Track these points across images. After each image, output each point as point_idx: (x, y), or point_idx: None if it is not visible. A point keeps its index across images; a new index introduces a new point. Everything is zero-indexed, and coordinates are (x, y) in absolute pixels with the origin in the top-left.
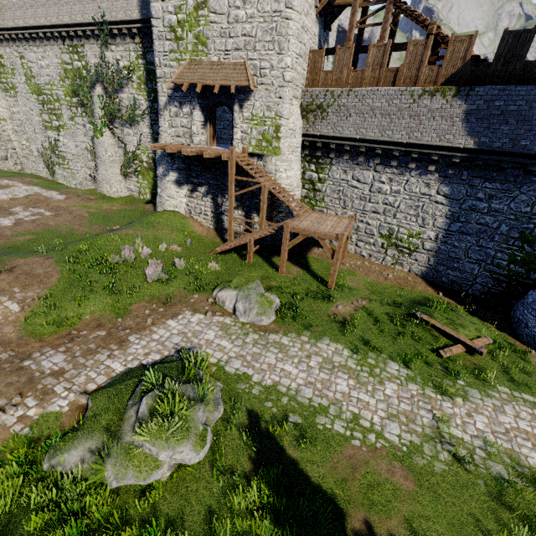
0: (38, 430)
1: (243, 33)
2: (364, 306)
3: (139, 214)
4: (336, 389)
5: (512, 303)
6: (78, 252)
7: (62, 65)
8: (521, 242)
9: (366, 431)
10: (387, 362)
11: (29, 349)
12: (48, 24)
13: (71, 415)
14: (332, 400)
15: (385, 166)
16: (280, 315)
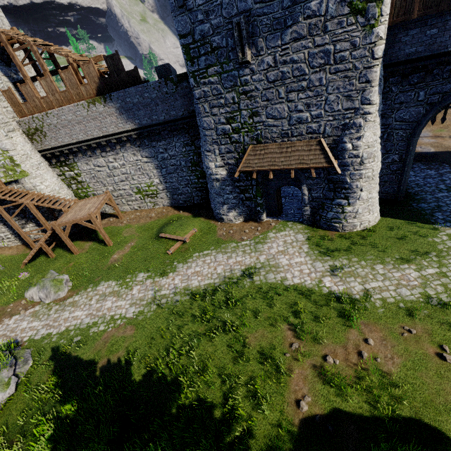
0: None
1: None
2: (133, 246)
3: None
4: (104, 308)
5: None
6: None
7: None
8: (194, 167)
9: (116, 320)
10: (137, 275)
11: None
12: None
13: None
14: (101, 316)
15: (106, 152)
16: (75, 283)
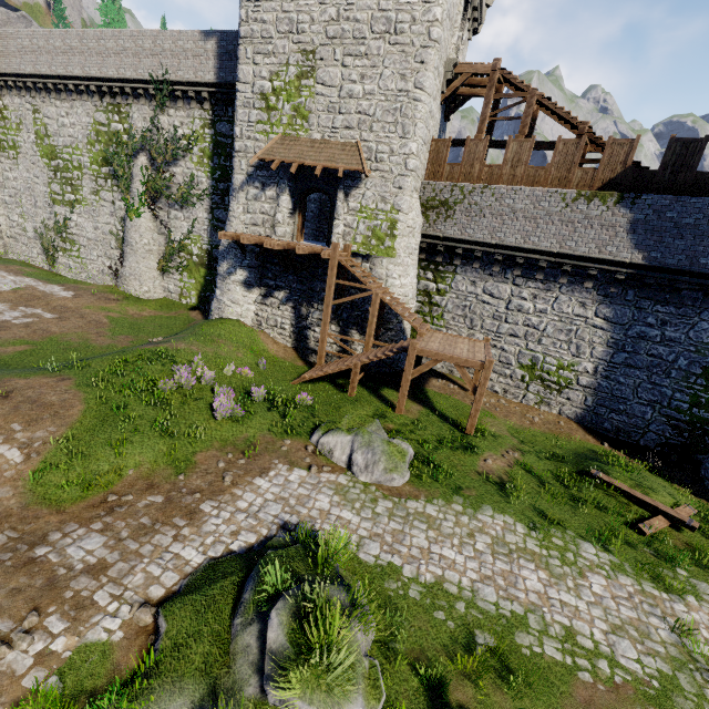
0: (72, 680)
1: (357, 111)
2: (518, 460)
3: (182, 324)
4: (526, 586)
5: (698, 459)
6: (108, 372)
7: (94, 126)
8: (705, 380)
9: (592, 656)
10: (578, 542)
11: (42, 527)
12: (85, 76)
13: (129, 648)
14: (526, 605)
15: (527, 279)
16: (412, 472)
